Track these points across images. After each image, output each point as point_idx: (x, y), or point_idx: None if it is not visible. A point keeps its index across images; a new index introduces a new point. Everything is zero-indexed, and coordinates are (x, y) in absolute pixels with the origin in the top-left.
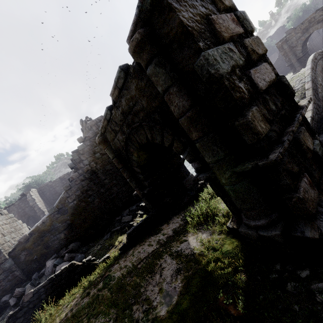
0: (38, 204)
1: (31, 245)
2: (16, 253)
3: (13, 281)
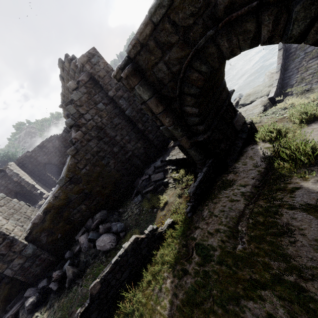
0: (24, 178)
1: (50, 224)
2: (34, 236)
3: (43, 265)
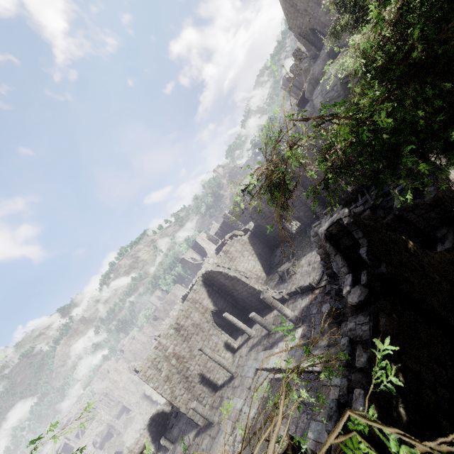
0: None
1: None
2: None
3: None
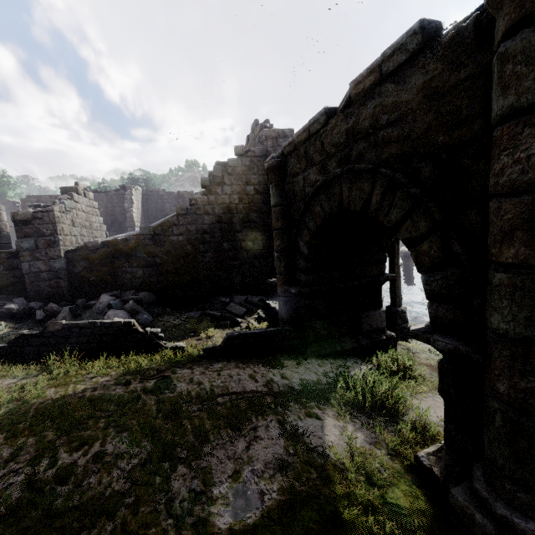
0: (134, 211)
1: (97, 258)
2: (74, 257)
3: (54, 291)
